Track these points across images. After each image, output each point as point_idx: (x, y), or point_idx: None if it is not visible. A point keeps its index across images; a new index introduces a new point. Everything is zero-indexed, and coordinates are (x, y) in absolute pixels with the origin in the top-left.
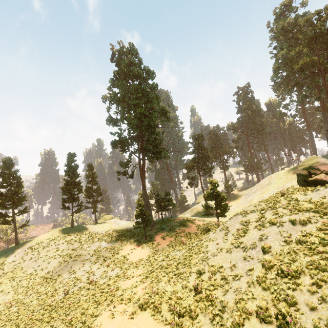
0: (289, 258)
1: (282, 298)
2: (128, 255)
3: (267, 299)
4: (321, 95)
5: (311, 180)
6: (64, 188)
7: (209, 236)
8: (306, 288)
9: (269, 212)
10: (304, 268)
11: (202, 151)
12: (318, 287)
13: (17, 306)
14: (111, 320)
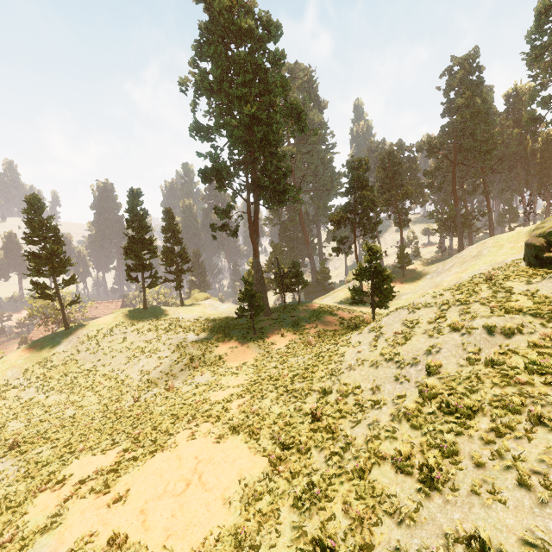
0: (465, 387)
1: (436, 443)
2: (226, 356)
3: (414, 442)
4: None
5: (549, 257)
6: (127, 248)
7: (350, 338)
8: (478, 434)
9: (455, 310)
10: (485, 404)
11: (362, 192)
12: (497, 436)
13: (73, 409)
14: (191, 442)
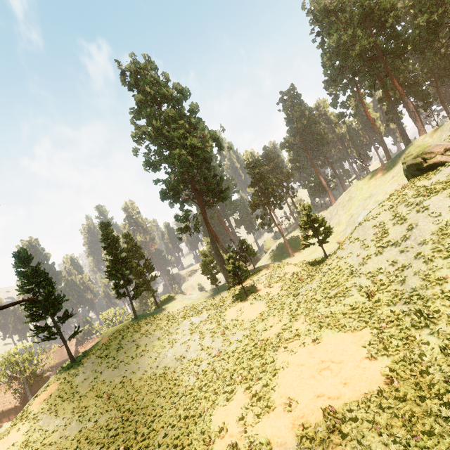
0: None
1: None
2: (240, 317)
3: None
4: (386, 82)
5: (428, 166)
6: (110, 270)
7: (338, 256)
8: None
9: (402, 207)
10: None
11: (265, 180)
12: None
13: (136, 414)
14: (296, 355)
